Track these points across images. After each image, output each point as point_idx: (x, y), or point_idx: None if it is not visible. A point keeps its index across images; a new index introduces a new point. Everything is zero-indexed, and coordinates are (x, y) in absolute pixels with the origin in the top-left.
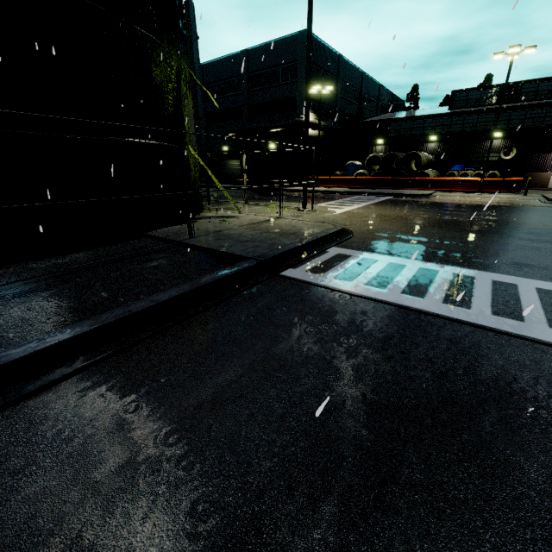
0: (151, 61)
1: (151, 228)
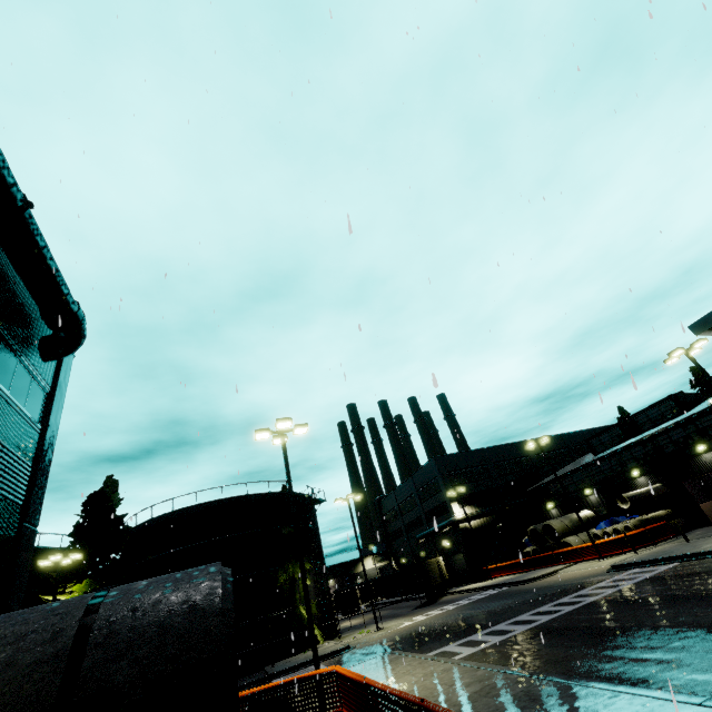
0: (276, 578)
1: (270, 663)
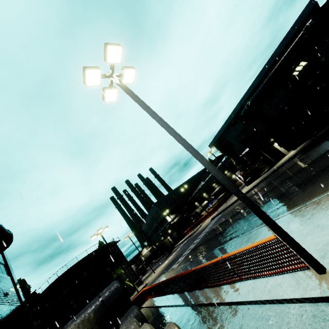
0: (113, 277)
1: None
